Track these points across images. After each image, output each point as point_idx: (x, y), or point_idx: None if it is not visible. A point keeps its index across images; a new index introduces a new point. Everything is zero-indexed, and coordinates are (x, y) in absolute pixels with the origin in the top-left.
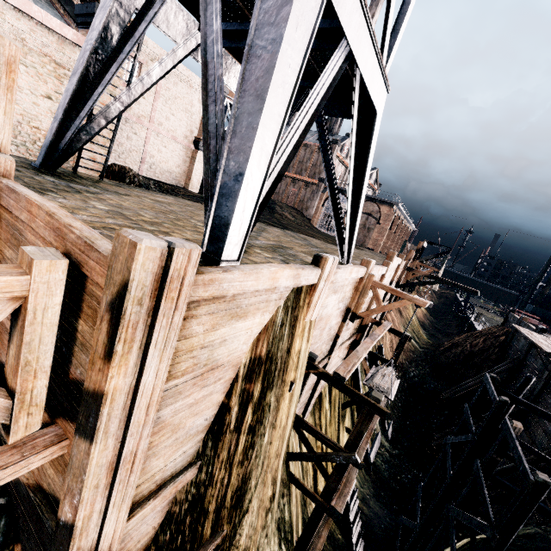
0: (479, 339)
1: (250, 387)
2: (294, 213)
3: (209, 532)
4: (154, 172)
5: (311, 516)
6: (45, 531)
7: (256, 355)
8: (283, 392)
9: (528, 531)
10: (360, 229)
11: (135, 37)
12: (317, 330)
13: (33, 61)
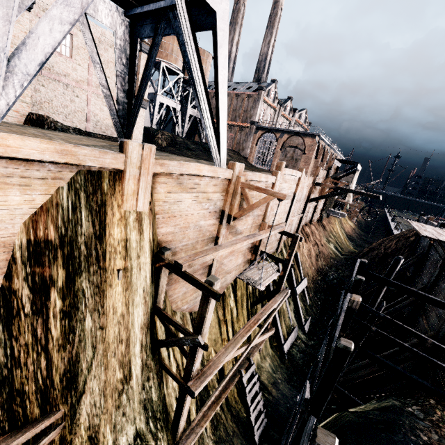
0: (391, 242)
1: (43, 271)
2: (231, 153)
3: (38, 412)
4: (100, 128)
5: (178, 396)
6: None
7: (38, 238)
8: (107, 279)
9: (386, 404)
10: (289, 161)
11: None
12: (172, 227)
13: None
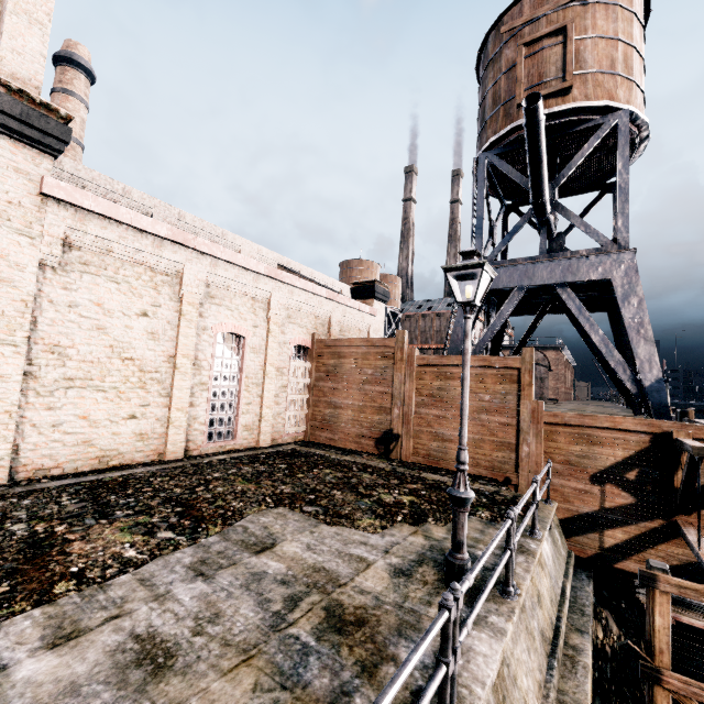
0: None
1: None
2: None
3: None
4: None
5: None
6: (697, 582)
7: None
8: None
9: None
10: None
11: (503, 316)
12: None
13: (351, 334)
